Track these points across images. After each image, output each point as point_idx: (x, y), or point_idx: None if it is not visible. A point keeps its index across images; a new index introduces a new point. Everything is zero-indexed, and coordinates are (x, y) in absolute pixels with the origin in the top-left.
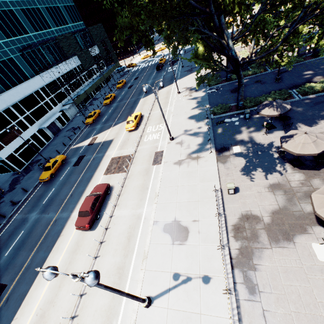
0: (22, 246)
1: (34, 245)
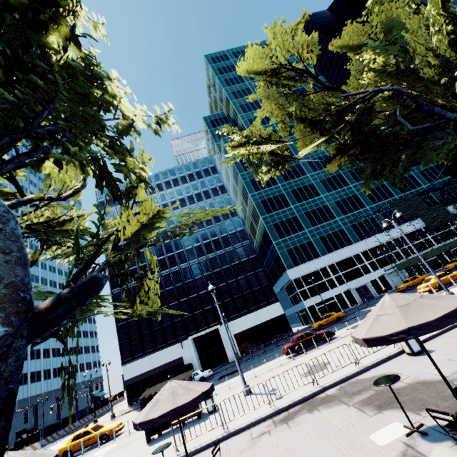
0: (263, 358)
1: (265, 359)
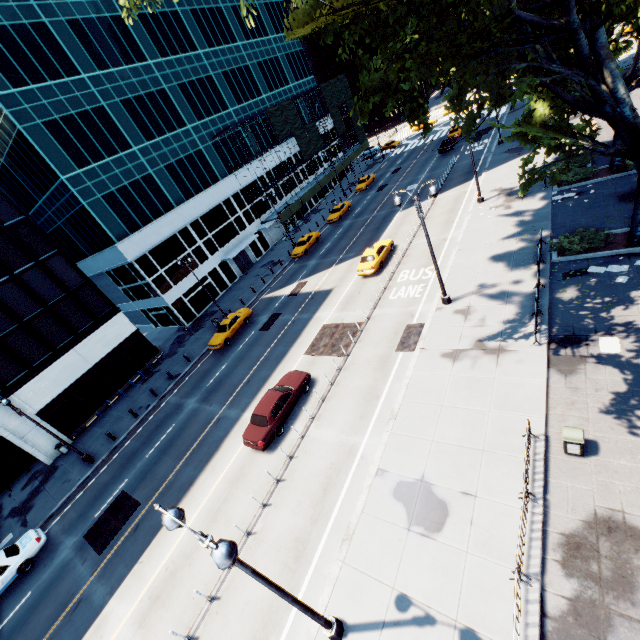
0: (169, 448)
1: (184, 453)
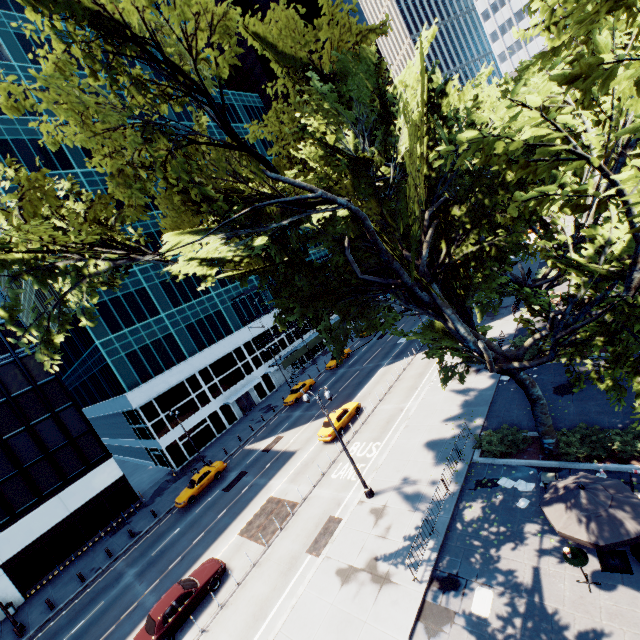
0: (82, 636)
1: None
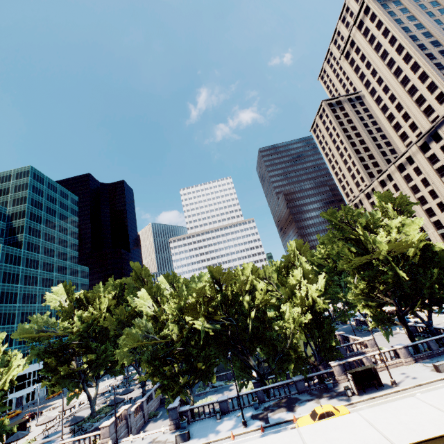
0: None
1: None
